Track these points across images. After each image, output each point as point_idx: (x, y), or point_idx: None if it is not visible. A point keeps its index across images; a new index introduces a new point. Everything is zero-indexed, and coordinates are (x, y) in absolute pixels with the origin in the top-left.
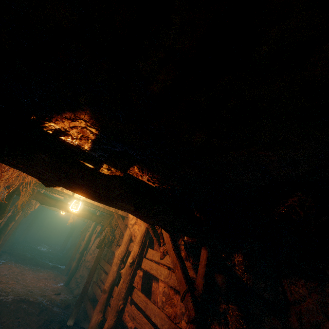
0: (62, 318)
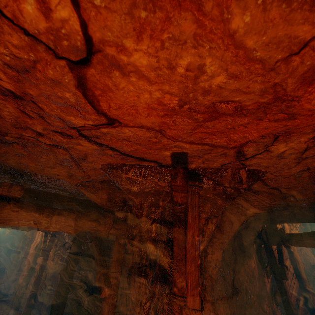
0: (5, 292)
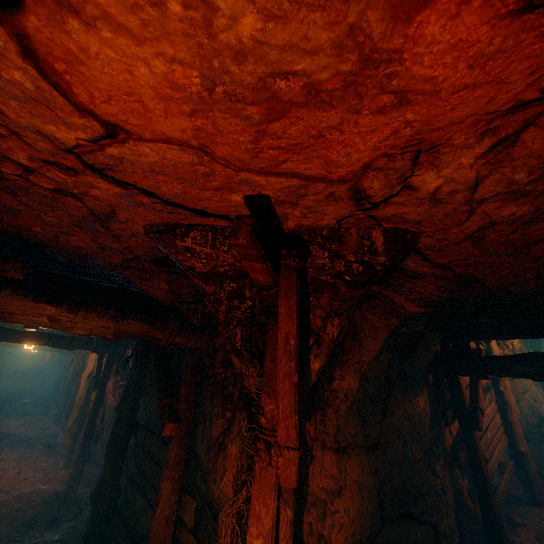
0: (52, 441)
